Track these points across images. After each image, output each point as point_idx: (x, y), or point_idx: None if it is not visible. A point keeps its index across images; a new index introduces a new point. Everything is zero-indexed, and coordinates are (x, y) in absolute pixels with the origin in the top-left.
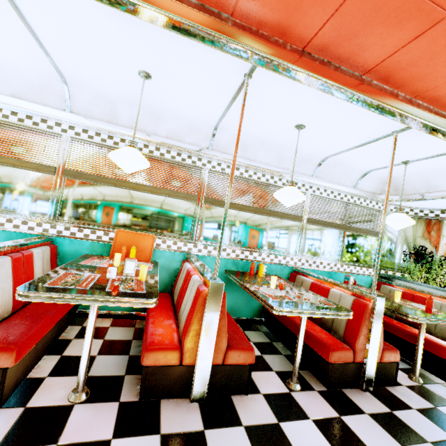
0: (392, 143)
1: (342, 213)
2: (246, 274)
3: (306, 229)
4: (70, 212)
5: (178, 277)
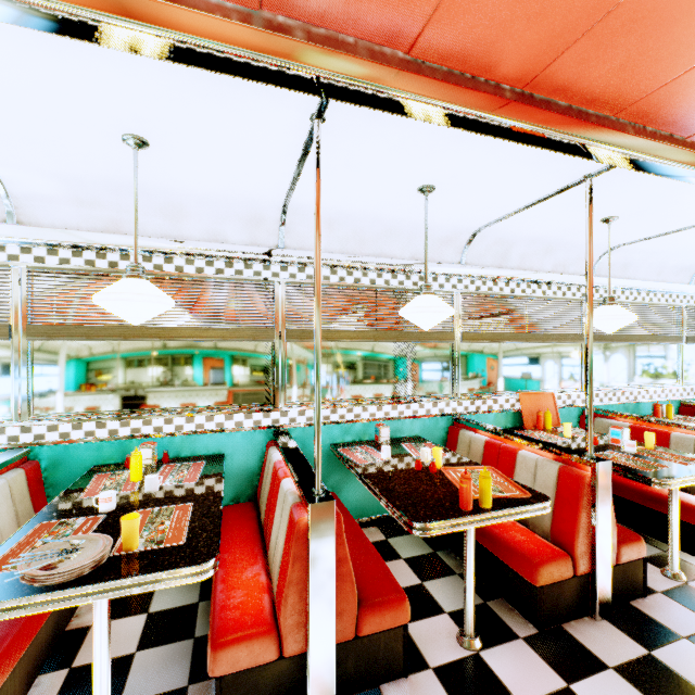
0: None
1: None
2: None
3: (684, 350)
4: (469, 382)
5: None
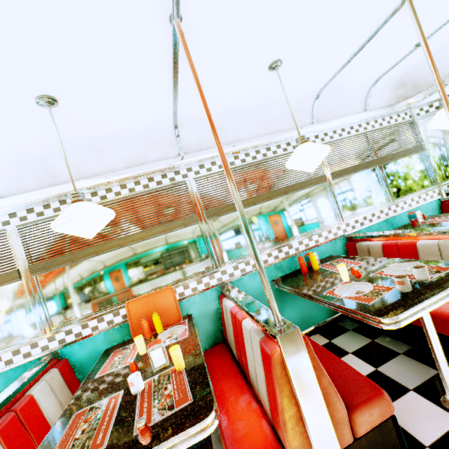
0: (410, 14)
1: (366, 147)
2: (298, 274)
3: (336, 186)
4: (62, 311)
5: (223, 319)
